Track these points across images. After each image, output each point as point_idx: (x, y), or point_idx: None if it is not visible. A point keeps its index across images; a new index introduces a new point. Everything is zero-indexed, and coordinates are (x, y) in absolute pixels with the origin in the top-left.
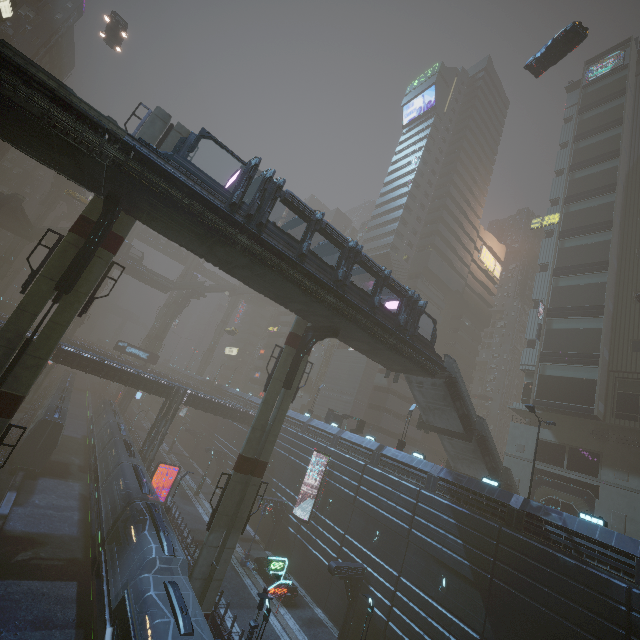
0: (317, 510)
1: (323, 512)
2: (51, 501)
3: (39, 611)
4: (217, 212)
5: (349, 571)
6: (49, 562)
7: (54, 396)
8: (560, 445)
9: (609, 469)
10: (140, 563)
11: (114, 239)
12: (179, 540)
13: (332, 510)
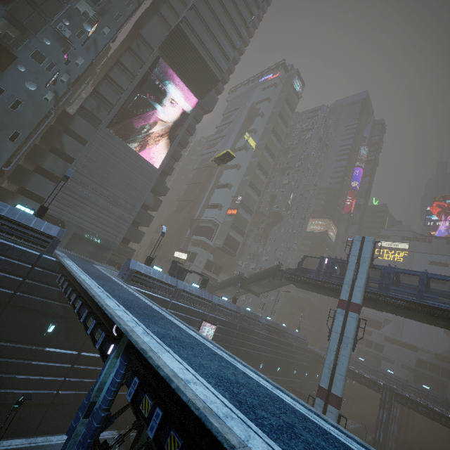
0: None
1: None
2: None
3: None
4: None
5: None
6: None
7: None
8: (213, 262)
9: (223, 274)
10: None
11: None
12: None
13: None
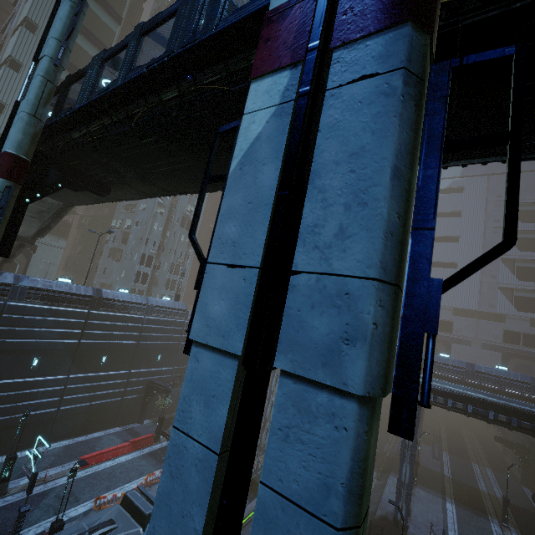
0: None
1: None
2: None
3: None
4: None
5: None
6: None
7: None
8: None
9: (48, 235)
10: None
11: None
12: None
13: None
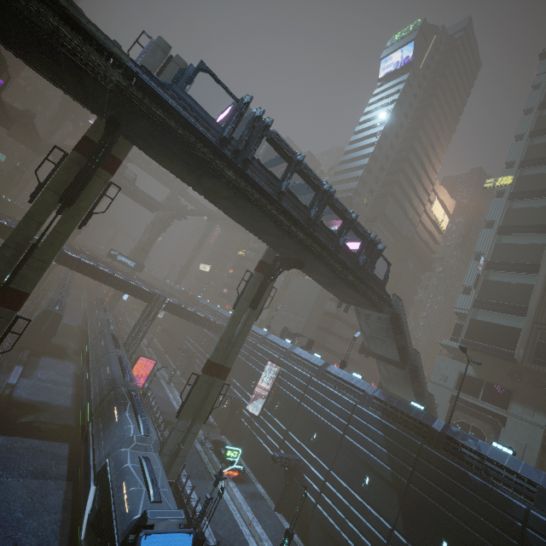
0: (266, 408)
1: (271, 411)
2: (50, 376)
3: (38, 464)
4: (208, 145)
5: (289, 461)
6: (47, 426)
7: (56, 290)
8: (479, 379)
9: (518, 405)
10: (120, 438)
11: (113, 161)
12: (152, 419)
13: (279, 410)
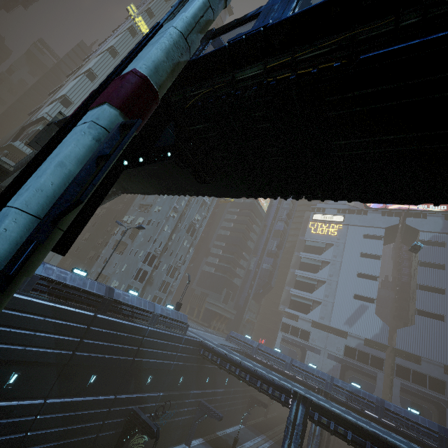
0: None
1: None
2: None
3: None
4: None
5: None
6: None
7: None
8: None
9: None
10: None
11: None
12: None
13: None
